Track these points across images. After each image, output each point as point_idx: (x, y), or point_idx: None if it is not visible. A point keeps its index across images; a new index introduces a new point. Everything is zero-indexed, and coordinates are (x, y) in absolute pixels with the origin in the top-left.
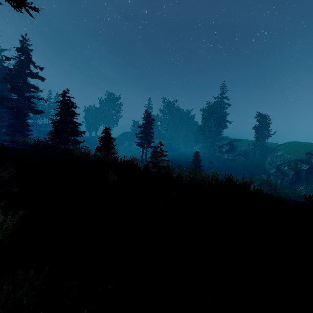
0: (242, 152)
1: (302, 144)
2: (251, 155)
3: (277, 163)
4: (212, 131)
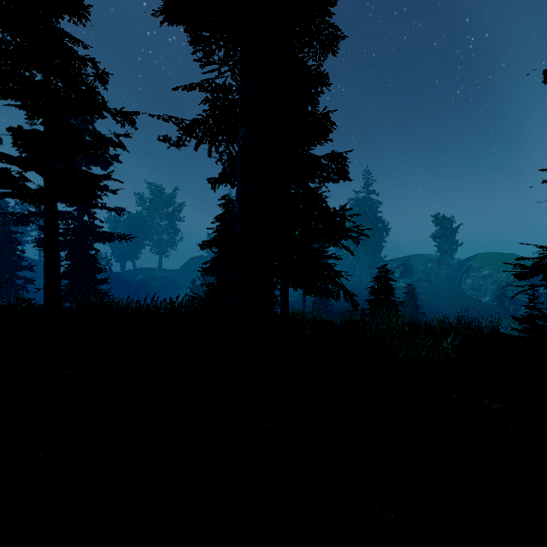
0: (422, 274)
1: (504, 255)
2: (433, 278)
3: (487, 286)
4: (368, 245)
